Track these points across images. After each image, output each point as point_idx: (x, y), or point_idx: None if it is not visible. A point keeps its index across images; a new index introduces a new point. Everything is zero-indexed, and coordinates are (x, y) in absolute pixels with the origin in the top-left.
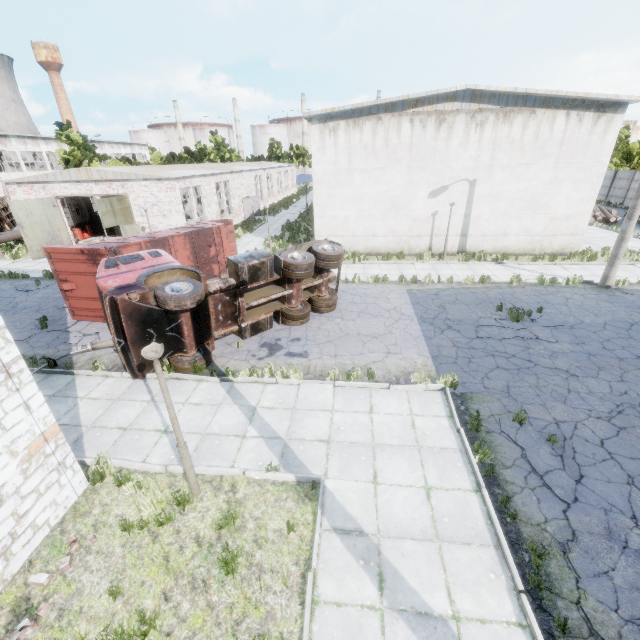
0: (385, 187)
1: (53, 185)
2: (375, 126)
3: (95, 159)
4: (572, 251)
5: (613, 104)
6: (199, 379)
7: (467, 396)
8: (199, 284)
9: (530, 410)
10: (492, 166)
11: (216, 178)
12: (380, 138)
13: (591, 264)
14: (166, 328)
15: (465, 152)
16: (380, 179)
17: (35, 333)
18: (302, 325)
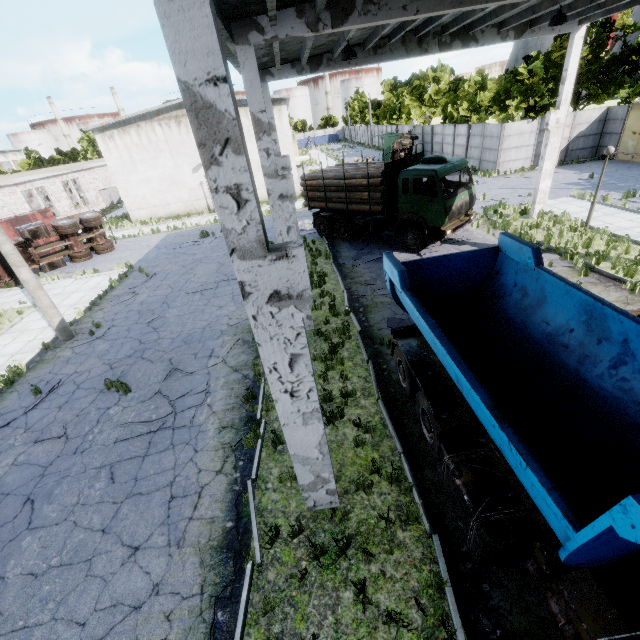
0: (162, 170)
1: None
2: (138, 131)
3: None
4: (297, 194)
5: (277, 100)
6: (10, 290)
7: (136, 270)
8: None
9: (156, 269)
10: None
11: (61, 178)
12: (144, 138)
13: (299, 201)
14: None
15: None
16: (156, 165)
17: None
18: (85, 261)
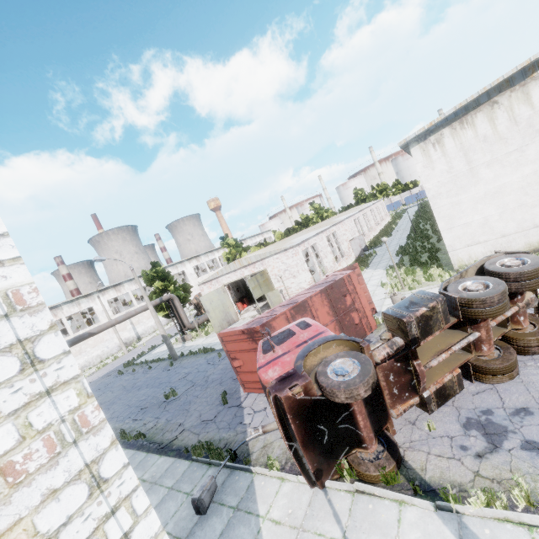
0: (531, 167)
1: (222, 278)
2: (490, 113)
3: (243, 251)
4: None
5: None
6: (398, 499)
7: None
8: (364, 358)
9: None
10: None
11: (325, 233)
12: (502, 121)
13: None
14: (336, 420)
15: None
16: (519, 161)
17: (219, 410)
18: (512, 380)
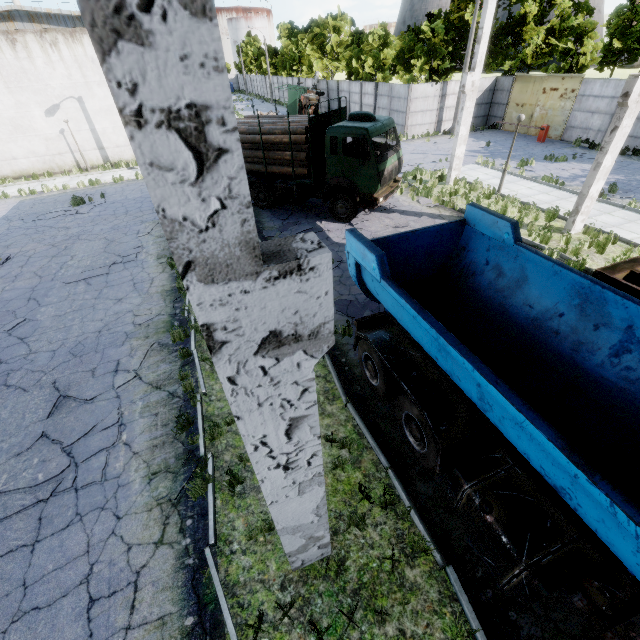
0: None
1: None
2: None
3: None
4: None
5: None
6: None
7: None
8: None
9: (10, 250)
10: (88, 83)
11: None
12: None
13: None
14: None
15: (55, 71)
16: None
17: None
18: None
